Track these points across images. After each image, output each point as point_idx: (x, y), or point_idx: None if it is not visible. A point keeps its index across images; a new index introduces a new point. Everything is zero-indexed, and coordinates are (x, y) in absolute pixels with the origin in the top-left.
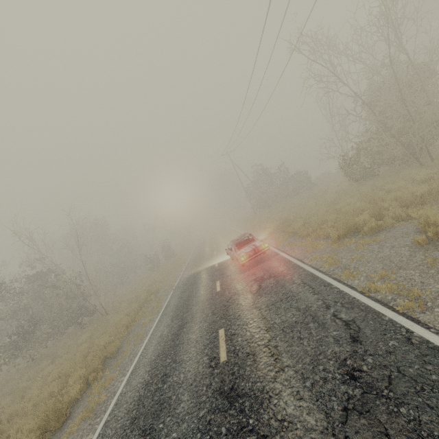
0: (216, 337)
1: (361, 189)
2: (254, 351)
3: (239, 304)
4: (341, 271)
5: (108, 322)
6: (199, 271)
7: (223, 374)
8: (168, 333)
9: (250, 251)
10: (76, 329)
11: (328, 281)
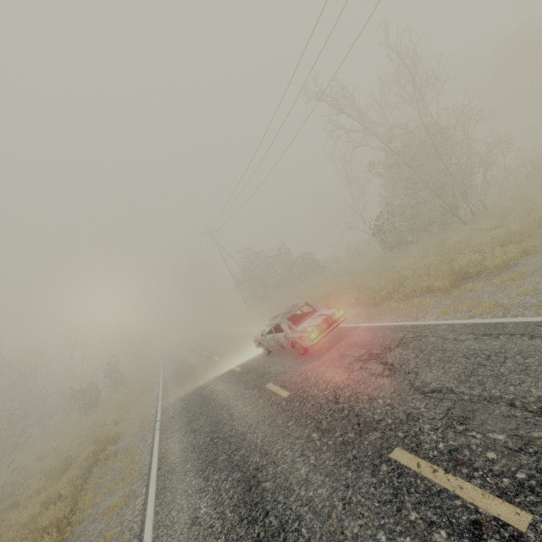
0: (401, 471)
1: (409, 253)
2: None
3: (378, 398)
4: (526, 309)
5: None
6: (205, 385)
7: None
8: (217, 508)
9: (322, 322)
10: None
11: (535, 320)
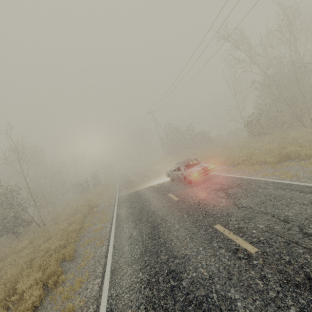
0: (216, 231)
1: (263, 140)
2: (293, 239)
3: (217, 206)
4: (309, 180)
5: (49, 231)
6: (139, 190)
7: (273, 265)
8: (140, 234)
9: (201, 169)
10: (9, 238)
11: (308, 185)
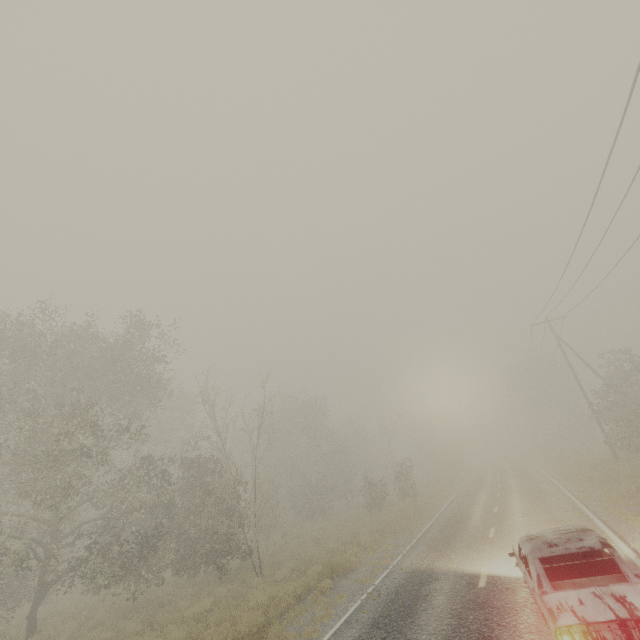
0: None
1: None
2: None
3: None
4: None
5: (246, 596)
6: (436, 575)
7: None
8: None
9: (605, 624)
10: (215, 574)
11: None
